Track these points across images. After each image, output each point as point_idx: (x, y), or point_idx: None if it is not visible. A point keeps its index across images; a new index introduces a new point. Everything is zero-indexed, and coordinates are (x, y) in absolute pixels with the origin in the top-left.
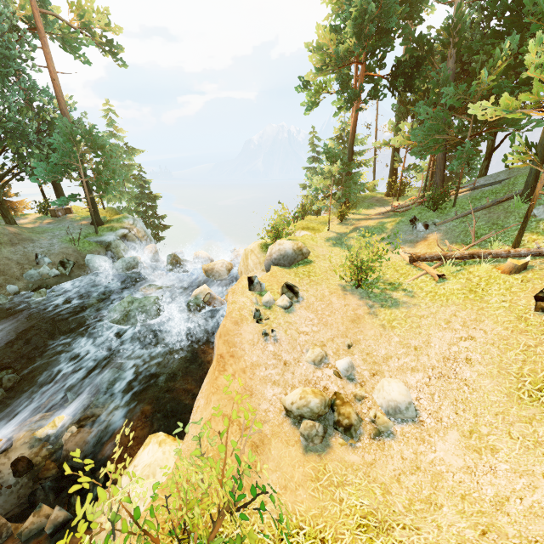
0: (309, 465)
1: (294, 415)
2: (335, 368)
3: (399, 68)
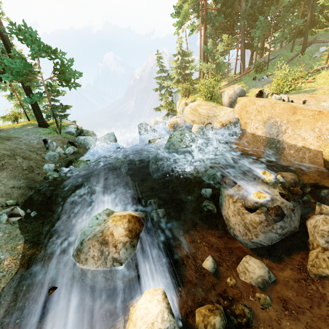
0: None
1: None
2: None
3: (225, 4)
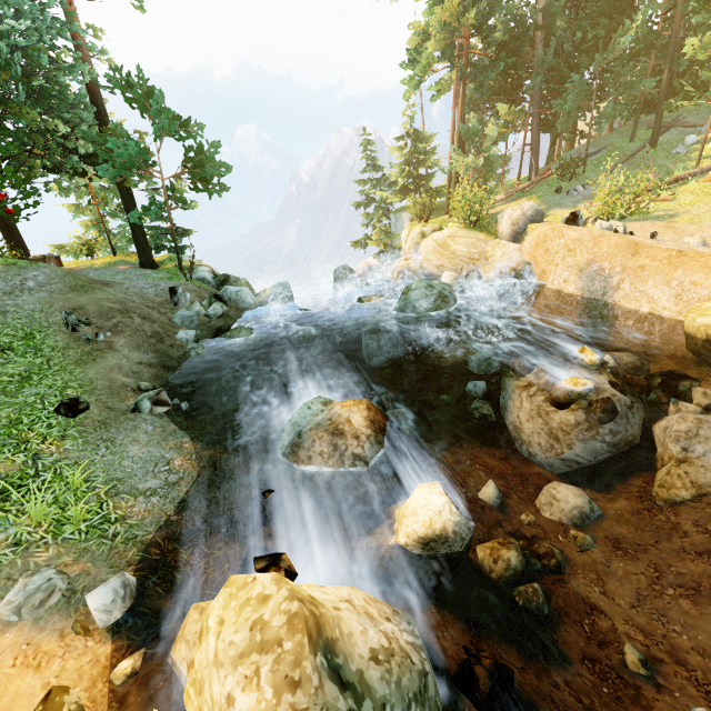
0: None
1: None
2: None
3: (505, 46)
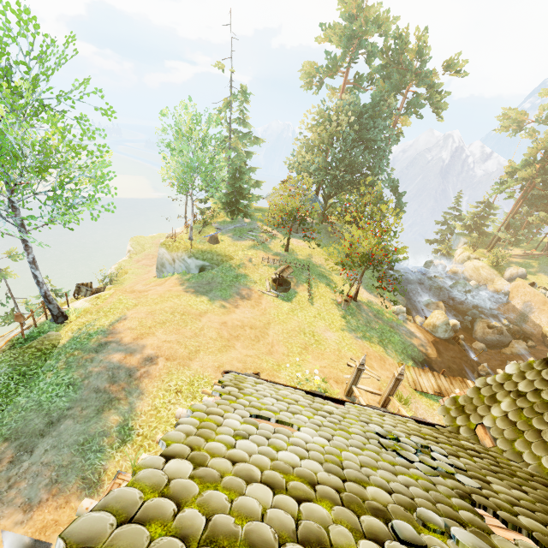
0: None
1: None
2: None
3: None
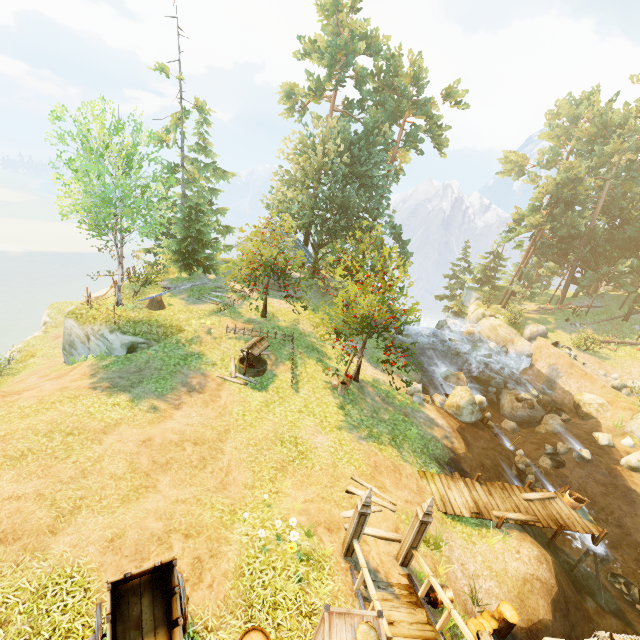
0: (632, 398)
1: (617, 388)
2: (611, 377)
3: (563, 239)
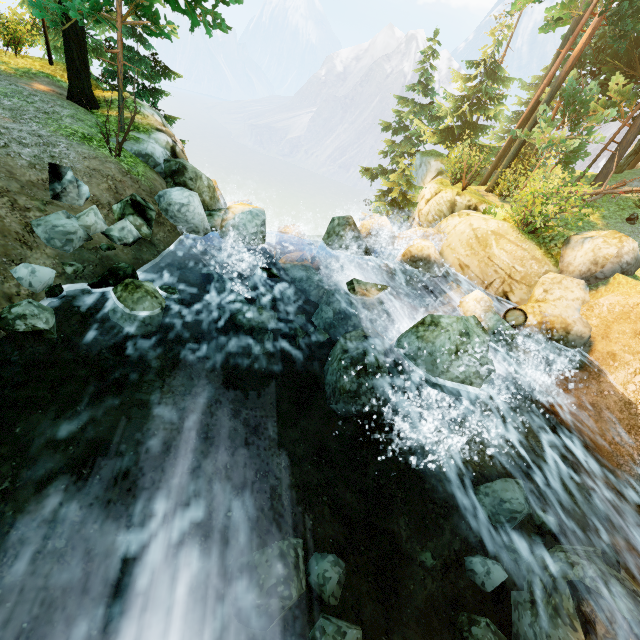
0: None
1: None
2: None
3: None
